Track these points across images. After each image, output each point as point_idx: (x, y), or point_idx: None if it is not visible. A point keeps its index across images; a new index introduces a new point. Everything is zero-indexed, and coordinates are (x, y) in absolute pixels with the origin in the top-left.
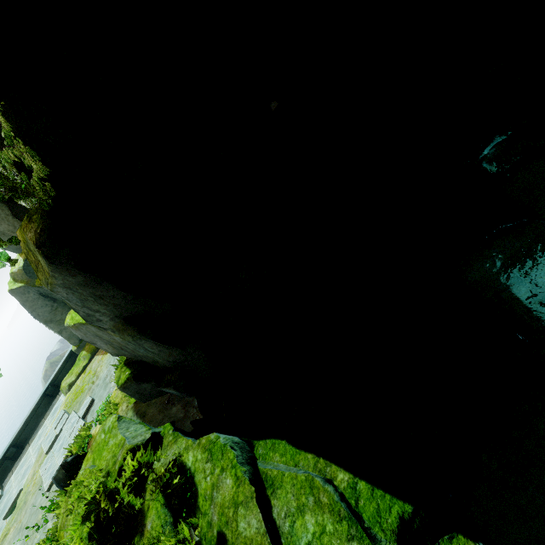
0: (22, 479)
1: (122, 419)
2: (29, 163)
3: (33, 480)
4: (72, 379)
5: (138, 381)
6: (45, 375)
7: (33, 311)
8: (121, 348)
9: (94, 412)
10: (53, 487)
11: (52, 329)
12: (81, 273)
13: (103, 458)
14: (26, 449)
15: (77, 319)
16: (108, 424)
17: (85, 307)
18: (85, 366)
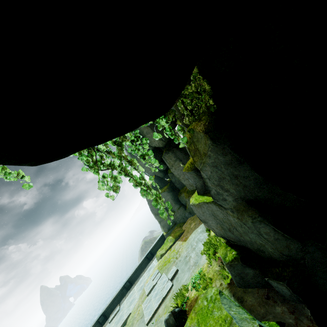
0: (130, 305)
1: (222, 294)
2: (204, 88)
3: (138, 310)
4: (163, 252)
5: (243, 264)
6: (141, 247)
7: (151, 207)
8: (228, 230)
9: (178, 279)
10: (150, 323)
11: (157, 219)
12: (231, 152)
13: (210, 326)
14: (133, 286)
15: (201, 200)
16: (210, 294)
17: (218, 186)
18: (171, 246)
